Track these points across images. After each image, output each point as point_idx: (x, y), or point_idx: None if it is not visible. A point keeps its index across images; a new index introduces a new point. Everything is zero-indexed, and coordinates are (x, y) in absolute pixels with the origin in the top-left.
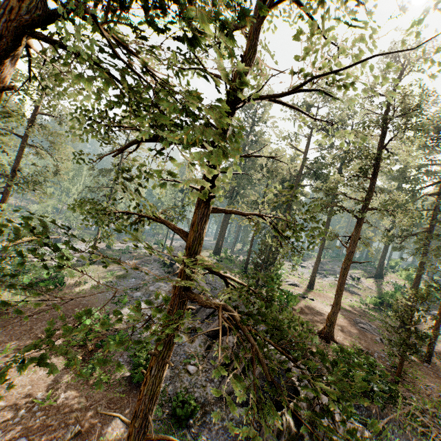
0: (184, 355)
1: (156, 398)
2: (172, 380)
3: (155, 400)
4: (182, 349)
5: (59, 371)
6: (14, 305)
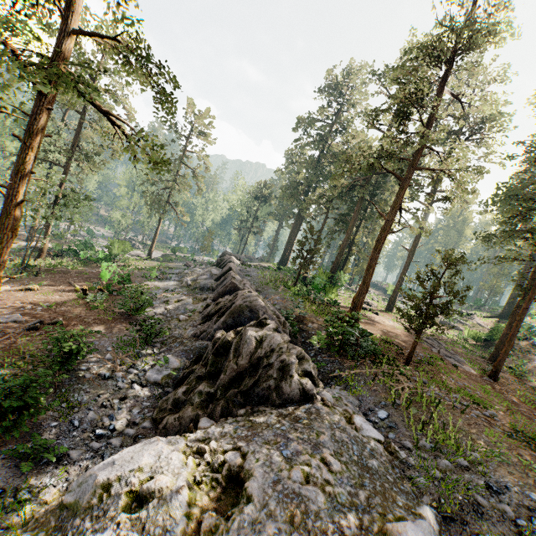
0: (183, 310)
1: (24, 177)
2: (162, 323)
3: (23, 178)
4: (184, 306)
5: (71, 299)
6: (63, 266)
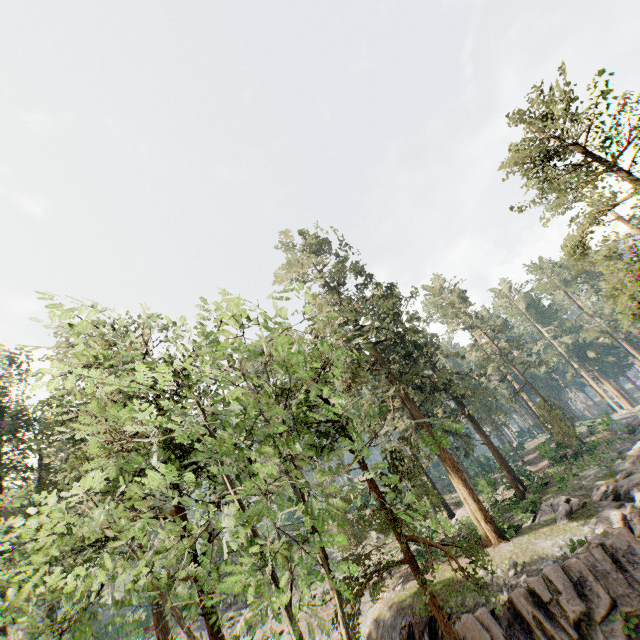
0: None
1: None
2: None
3: None
4: None
5: None
6: None
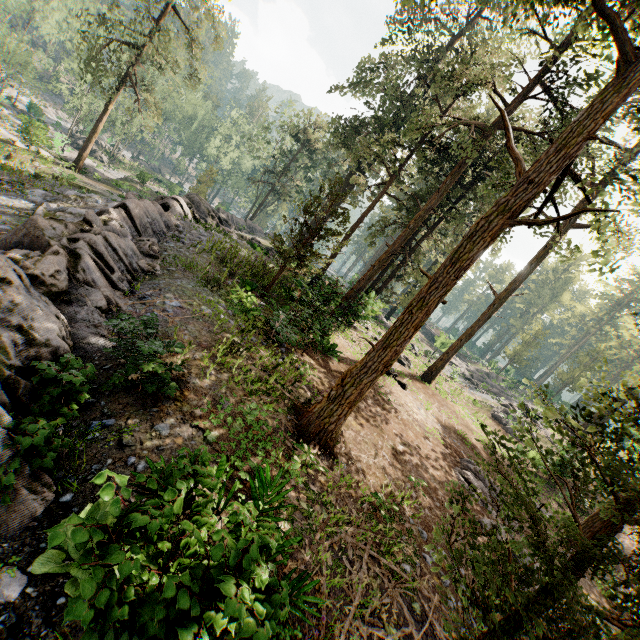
0: None
1: None
2: None
3: None
4: None
5: None
6: None
